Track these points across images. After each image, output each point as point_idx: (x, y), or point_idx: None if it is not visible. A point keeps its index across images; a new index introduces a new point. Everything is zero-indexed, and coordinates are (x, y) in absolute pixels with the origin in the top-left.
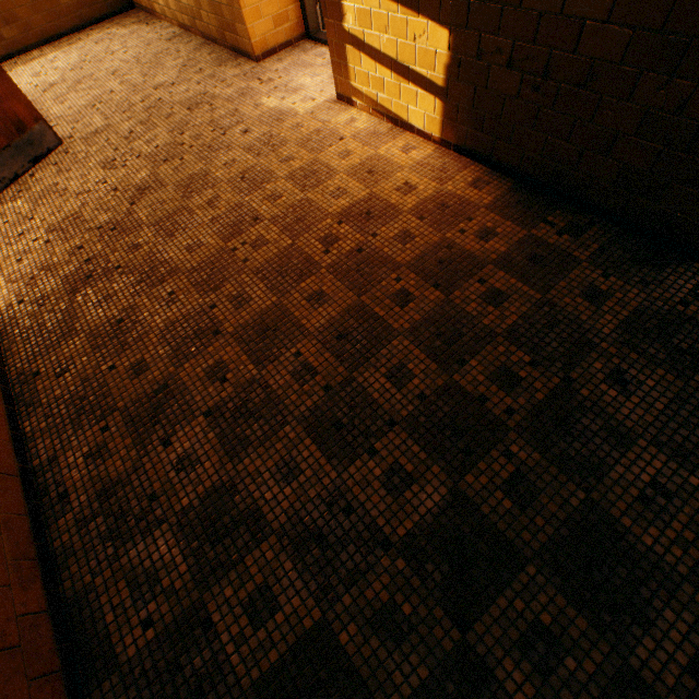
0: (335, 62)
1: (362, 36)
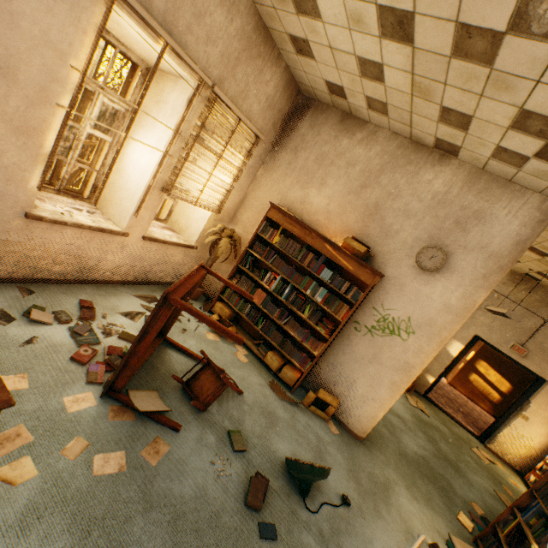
0: (455, 378)
1: (472, 381)
